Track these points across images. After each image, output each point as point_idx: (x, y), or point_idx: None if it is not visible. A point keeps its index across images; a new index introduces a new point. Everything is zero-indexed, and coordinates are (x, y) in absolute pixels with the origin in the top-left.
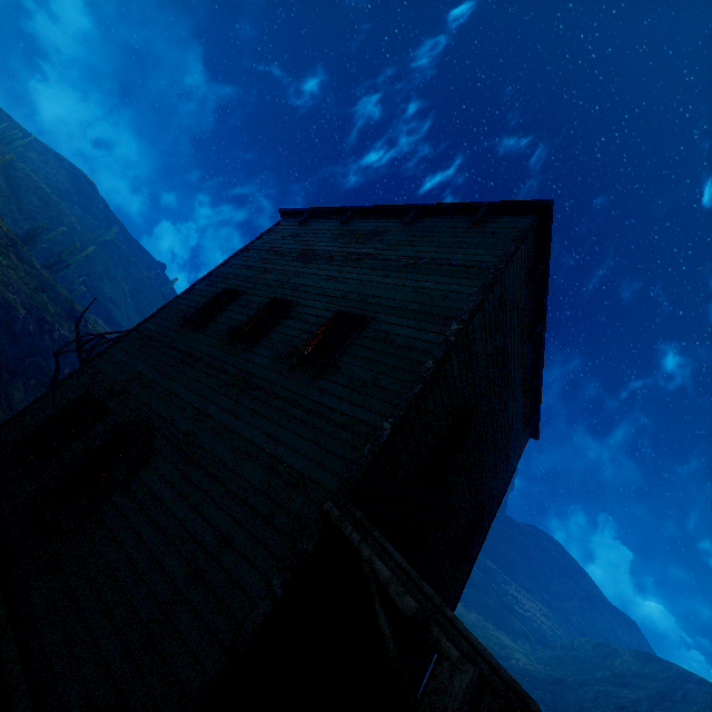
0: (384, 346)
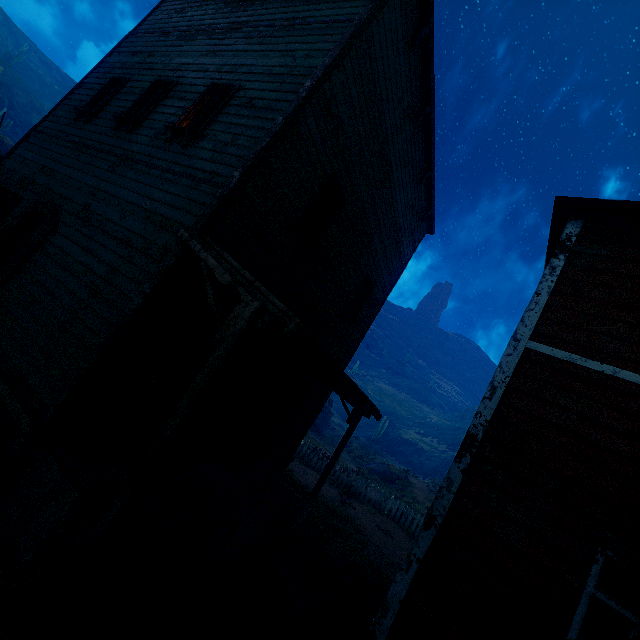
0: (246, 111)
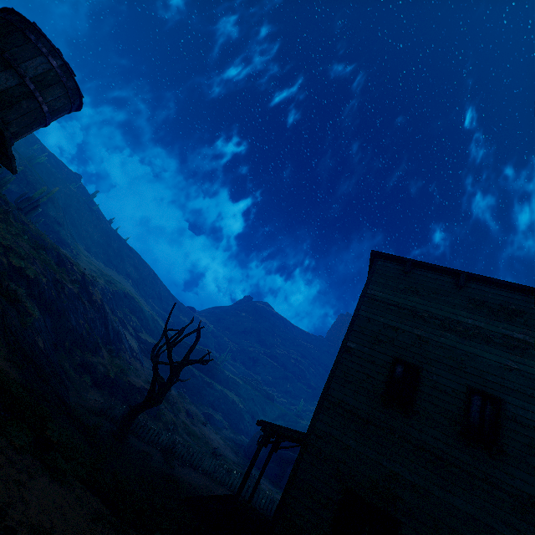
0: None
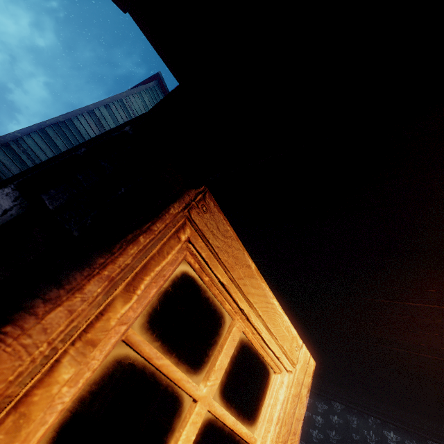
0: None
